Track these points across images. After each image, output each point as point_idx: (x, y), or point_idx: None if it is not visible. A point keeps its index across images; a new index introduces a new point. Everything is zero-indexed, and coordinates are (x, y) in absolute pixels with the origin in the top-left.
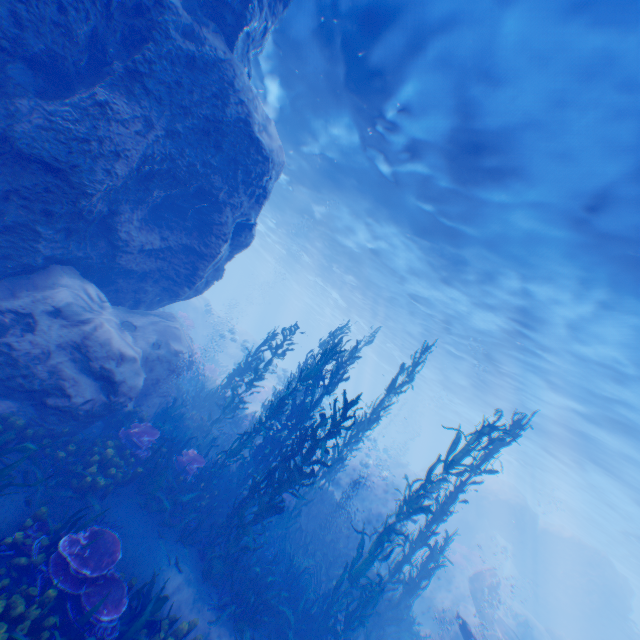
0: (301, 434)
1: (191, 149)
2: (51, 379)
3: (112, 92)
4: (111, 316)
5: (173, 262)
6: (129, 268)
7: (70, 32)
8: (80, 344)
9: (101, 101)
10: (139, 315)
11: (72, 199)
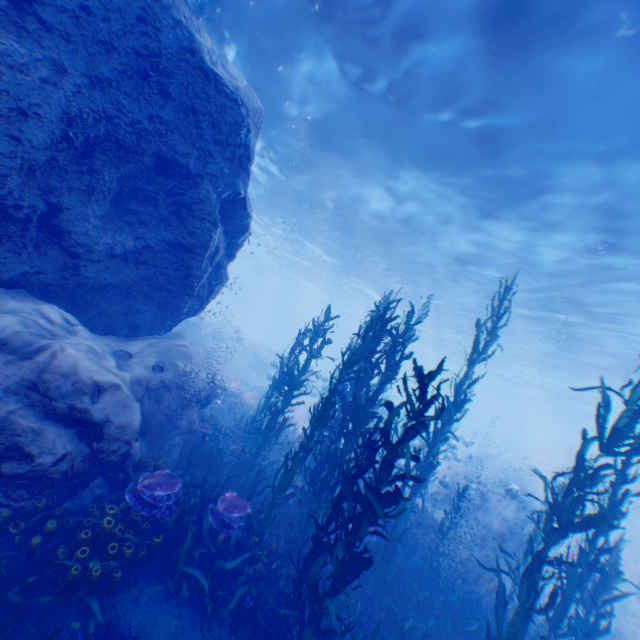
0: (367, 442)
1: (130, 102)
2: None
3: None
4: (84, 341)
5: (158, 265)
6: (104, 282)
7: None
8: (35, 381)
9: None
10: (135, 340)
11: None
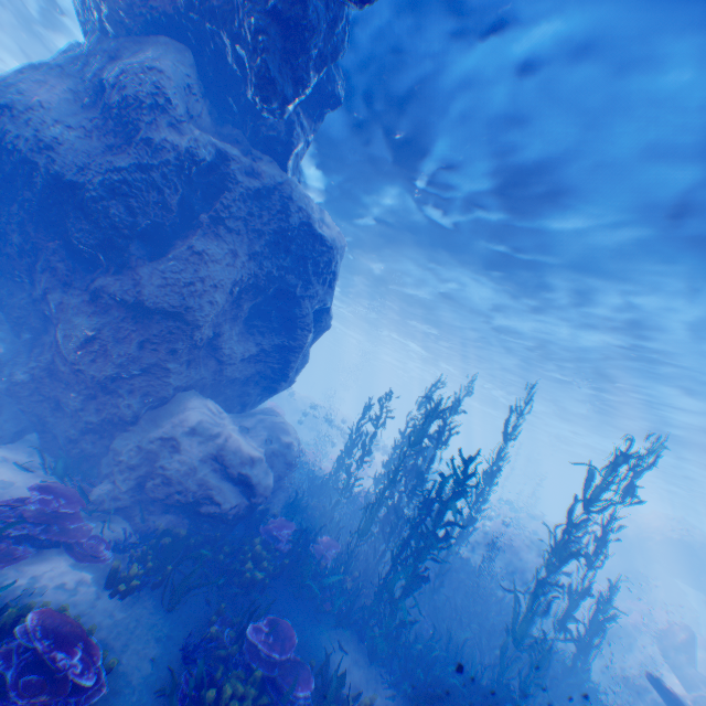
0: (426, 499)
1: (268, 262)
2: (201, 491)
3: (203, 239)
4: (231, 424)
5: (267, 361)
6: (233, 377)
7: (166, 205)
8: (216, 455)
9: (197, 250)
10: (247, 417)
11: (189, 334)
